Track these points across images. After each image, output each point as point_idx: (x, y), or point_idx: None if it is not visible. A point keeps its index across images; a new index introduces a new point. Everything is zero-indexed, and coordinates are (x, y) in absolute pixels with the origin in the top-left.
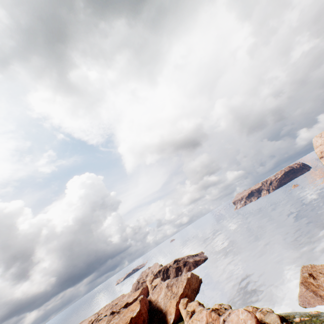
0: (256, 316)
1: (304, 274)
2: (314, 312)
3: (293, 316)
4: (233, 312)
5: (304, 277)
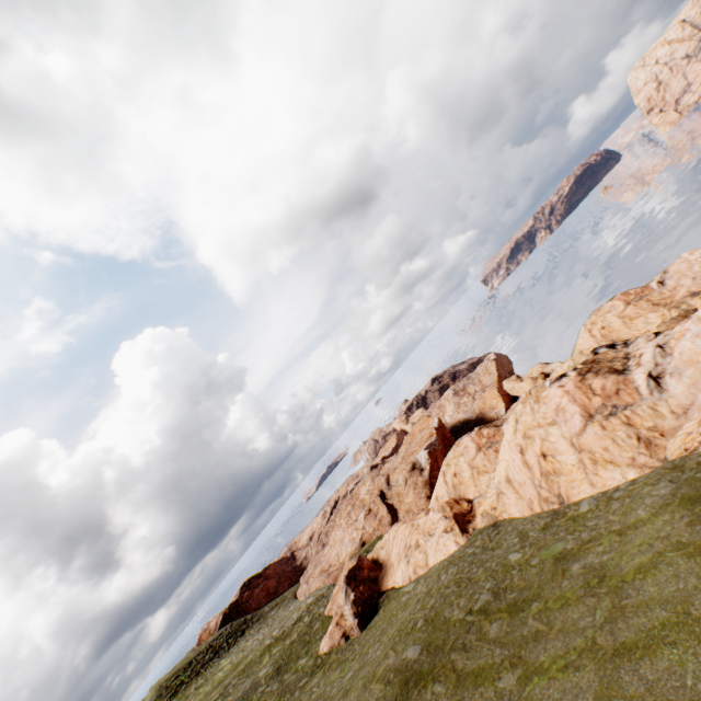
0: None
1: None
2: None
3: None
4: (670, 266)
5: None
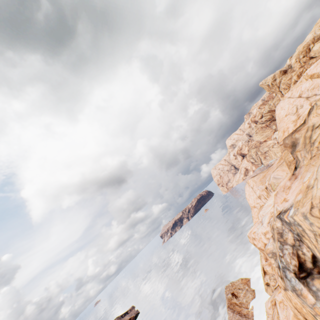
0: None
1: (228, 295)
2: None
3: None
4: None
5: (229, 299)
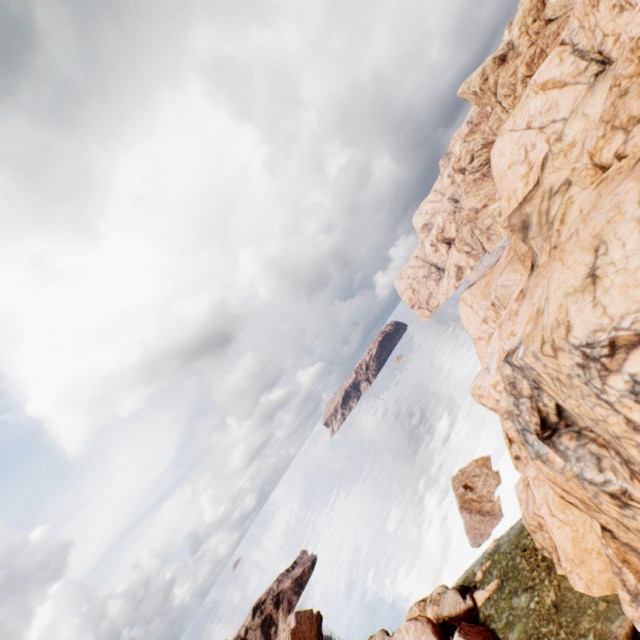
0: (429, 616)
1: (459, 490)
2: (492, 544)
3: (473, 573)
4: None
5: (460, 496)
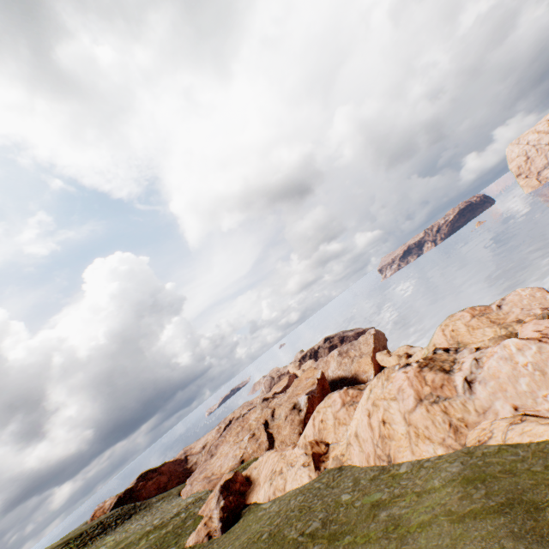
0: None
1: None
2: None
3: None
4: (507, 295)
5: None
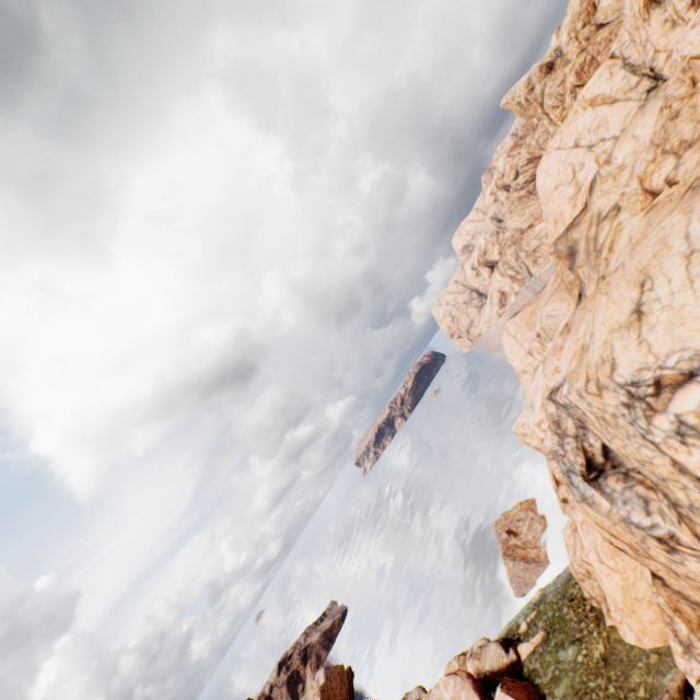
0: (469, 670)
1: (501, 535)
2: (537, 593)
3: (517, 625)
4: (430, 697)
5: (503, 542)
